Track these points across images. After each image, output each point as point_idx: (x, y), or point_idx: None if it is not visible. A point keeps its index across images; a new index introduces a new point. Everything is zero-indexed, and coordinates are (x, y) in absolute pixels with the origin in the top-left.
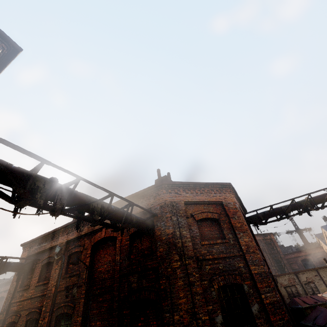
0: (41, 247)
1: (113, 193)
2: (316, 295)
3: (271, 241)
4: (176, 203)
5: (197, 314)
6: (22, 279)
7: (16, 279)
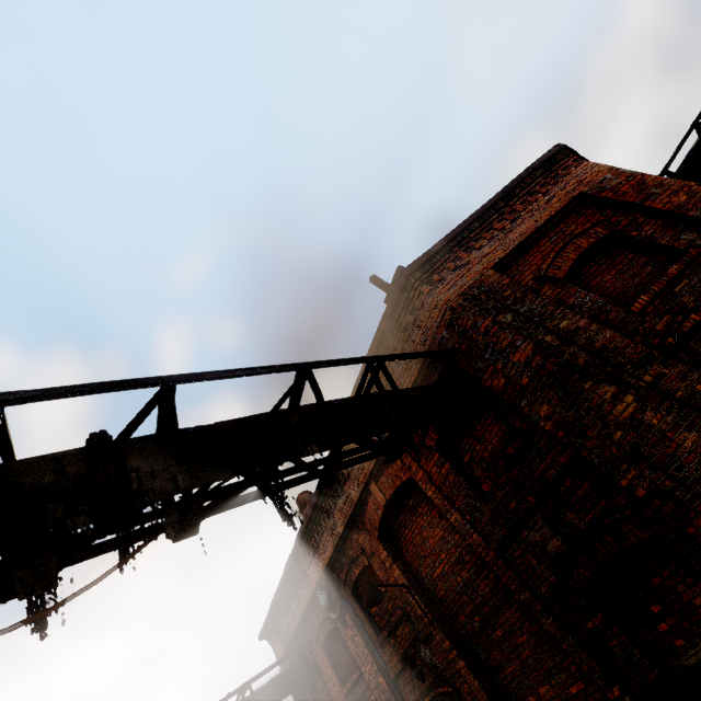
0: (292, 616)
1: (303, 366)
2: None
3: None
4: (475, 287)
5: None
6: (311, 698)
7: None
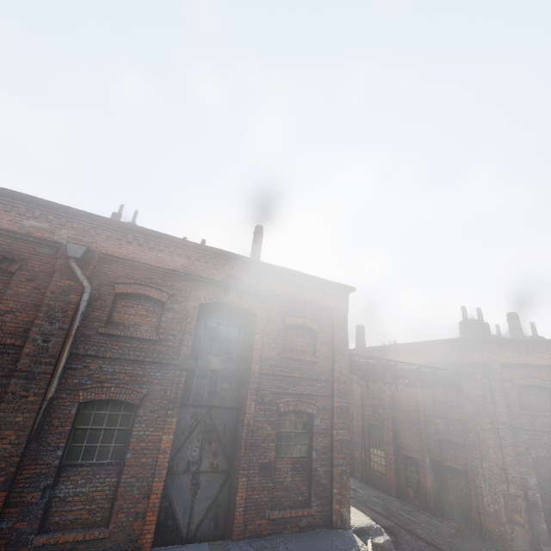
0: None
1: (420, 365)
2: None
3: None
4: (487, 363)
5: (507, 470)
6: None
7: None
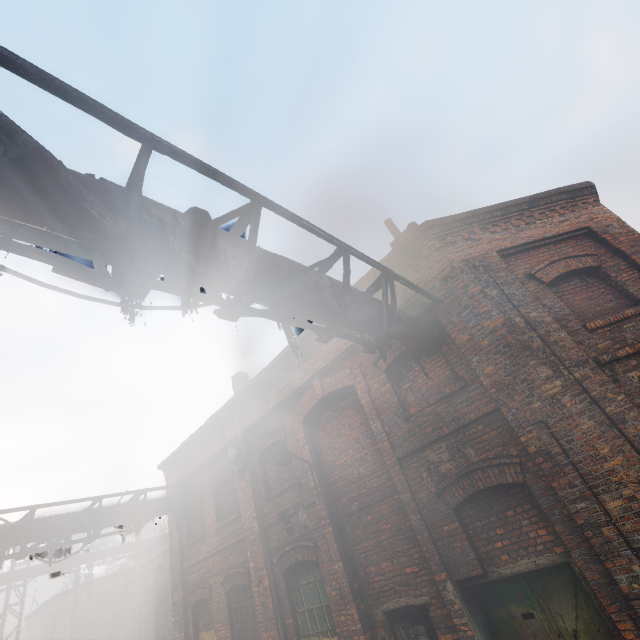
0: (196, 459)
1: (344, 246)
2: None
3: None
4: (478, 259)
5: None
6: (185, 524)
7: (174, 527)
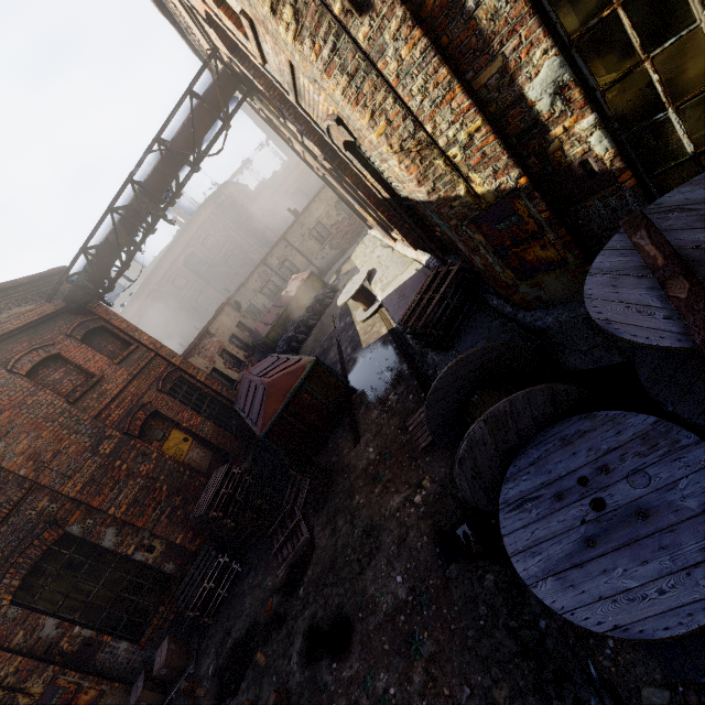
0: None
1: None
2: (280, 296)
3: (231, 201)
4: None
5: None
6: None
7: None
